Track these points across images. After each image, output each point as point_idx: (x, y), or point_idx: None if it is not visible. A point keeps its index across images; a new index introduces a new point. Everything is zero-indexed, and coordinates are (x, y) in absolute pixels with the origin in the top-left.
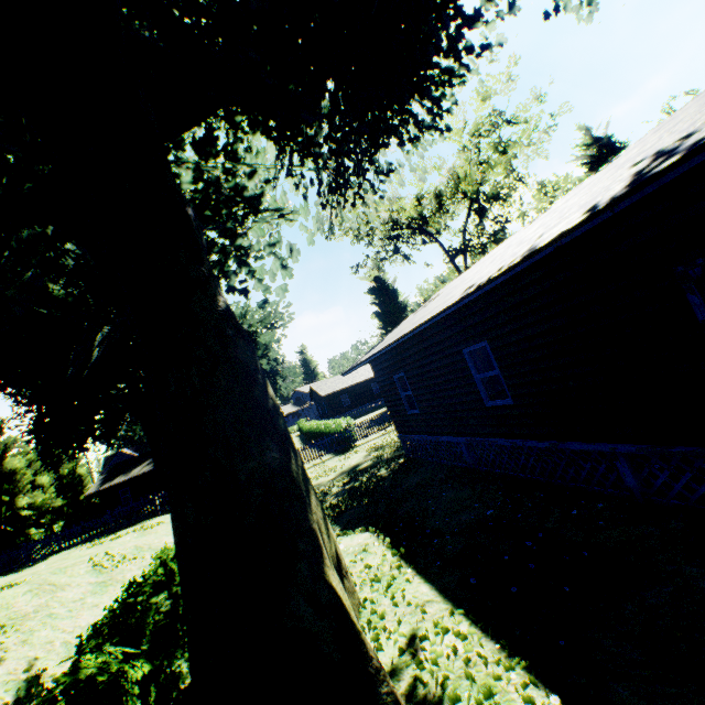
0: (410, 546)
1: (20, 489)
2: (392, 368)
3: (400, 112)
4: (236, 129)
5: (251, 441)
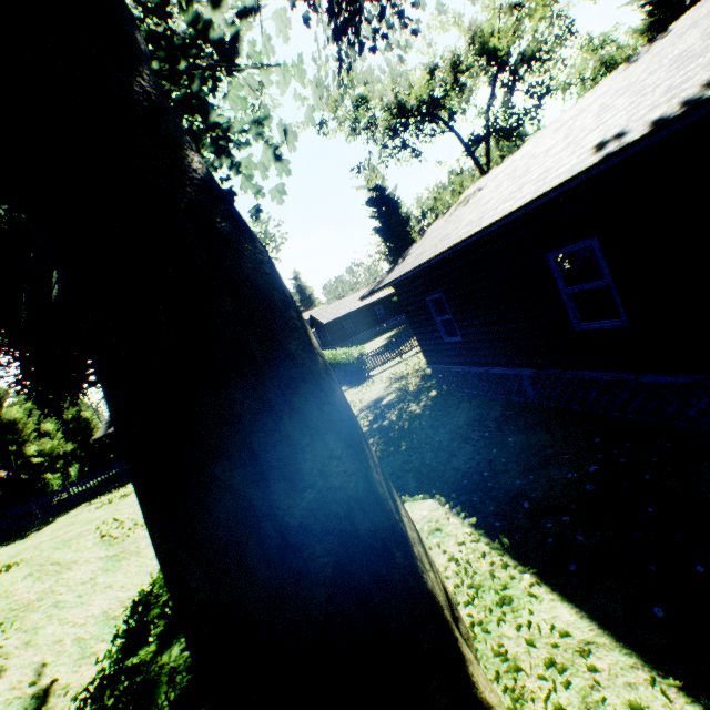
0: (510, 532)
1: (25, 438)
2: (425, 288)
3: None
4: None
5: (300, 449)
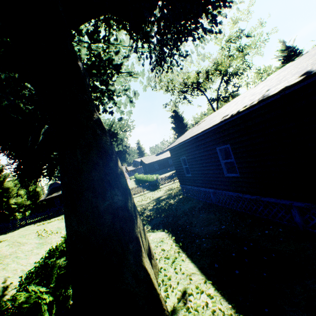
0: (184, 242)
1: (11, 196)
2: (180, 154)
3: (195, 21)
4: (109, 27)
5: (107, 190)
